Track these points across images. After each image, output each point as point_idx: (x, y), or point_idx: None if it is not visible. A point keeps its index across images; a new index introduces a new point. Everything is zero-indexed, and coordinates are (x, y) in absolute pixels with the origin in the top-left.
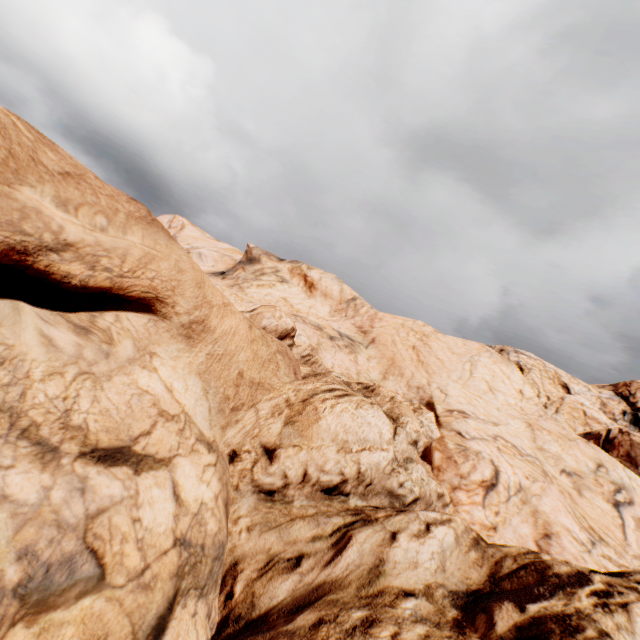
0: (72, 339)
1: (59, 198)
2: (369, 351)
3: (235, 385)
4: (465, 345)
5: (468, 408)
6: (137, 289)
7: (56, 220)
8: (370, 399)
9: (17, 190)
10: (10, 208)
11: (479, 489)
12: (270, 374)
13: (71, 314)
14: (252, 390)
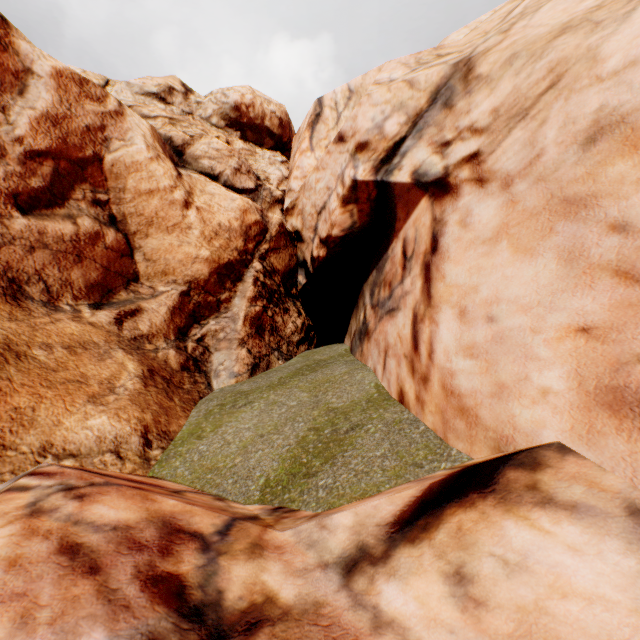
0: None
1: None
2: None
3: None
4: None
5: None
6: None
7: None
8: None
9: None
10: None
11: (305, 133)
12: None
13: None
14: None
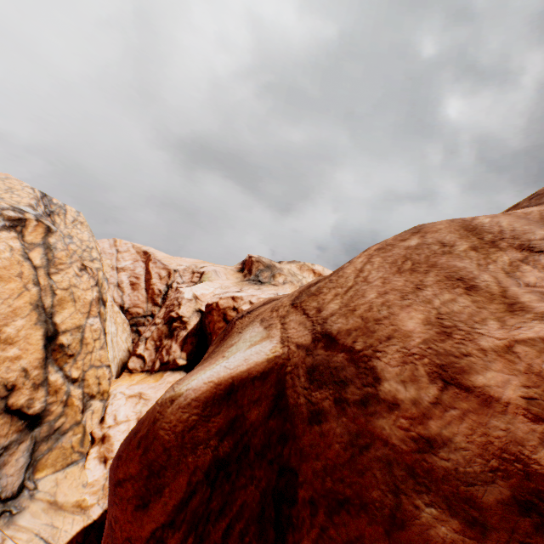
0: None
1: None
2: None
3: None
4: None
5: None
6: None
7: None
8: None
9: None
10: None
11: None
12: None
13: None
14: None
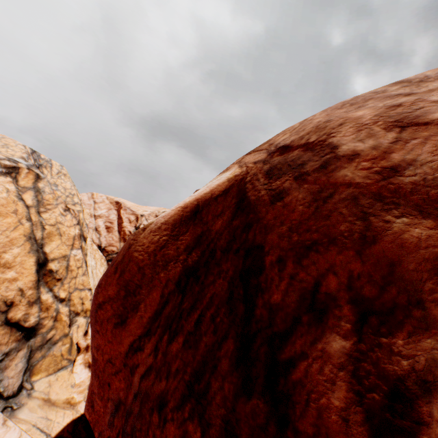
0: None
1: None
2: None
3: None
4: None
5: None
6: None
7: None
8: None
9: None
10: None
11: None
12: None
13: None
14: None
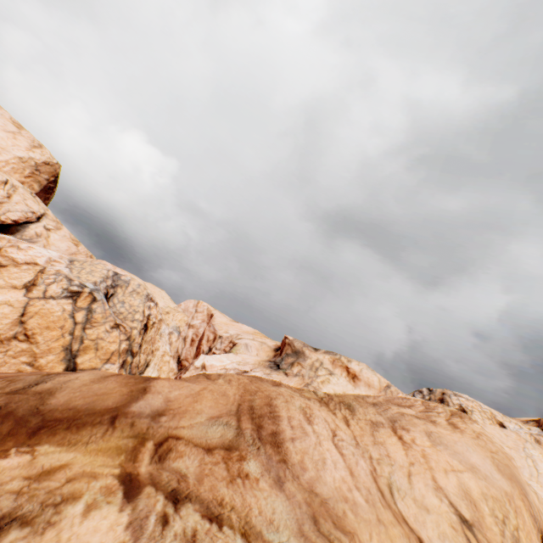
0: None
1: None
2: None
3: None
4: (507, 435)
5: None
6: None
7: None
8: None
9: None
10: None
11: None
12: None
13: None
14: None
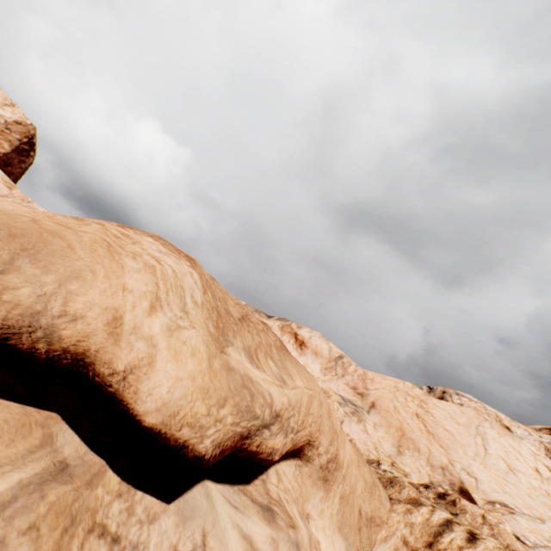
0: (265, 532)
1: (245, 349)
2: (372, 417)
3: (358, 529)
4: (463, 412)
5: (507, 498)
6: (301, 440)
7: (262, 385)
8: (459, 518)
9: (227, 354)
10: (239, 386)
11: None
12: (377, 503)
13: (249, 486)
14: (368, 529)
